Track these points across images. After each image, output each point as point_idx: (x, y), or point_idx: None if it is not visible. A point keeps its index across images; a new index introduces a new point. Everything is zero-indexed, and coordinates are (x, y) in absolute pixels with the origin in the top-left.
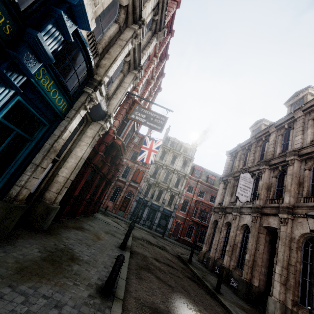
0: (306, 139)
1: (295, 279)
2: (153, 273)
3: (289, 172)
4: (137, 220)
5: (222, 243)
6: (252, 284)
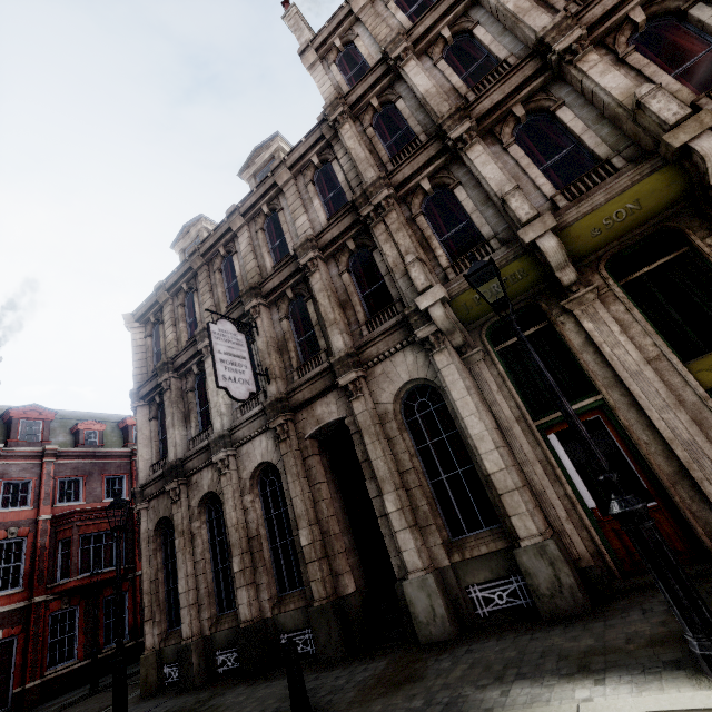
0: (317, 220)
1: (426, 496)
2: None
3: (318, 287)
4: None
5: (211, 567)
6: (347, 596)
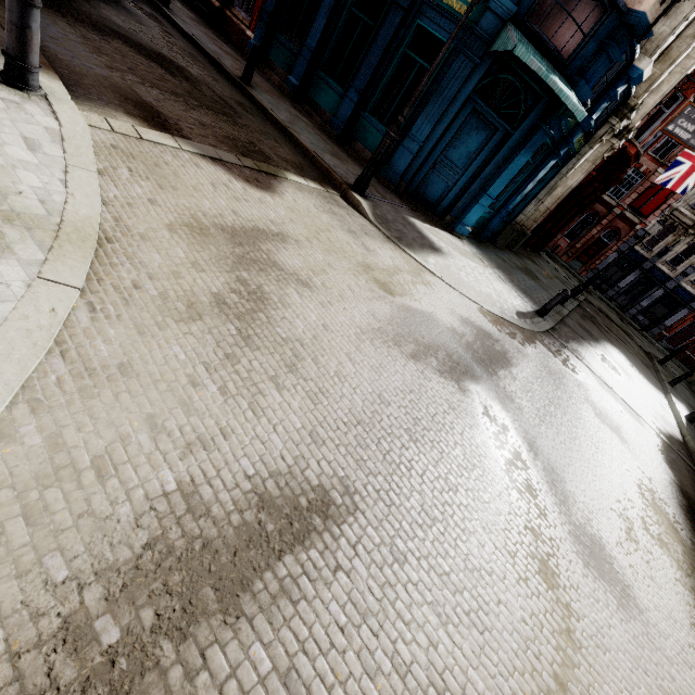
0: None
1: None
2: (597, 327)
3: None
4: (602, 287)
5: None
6: None
